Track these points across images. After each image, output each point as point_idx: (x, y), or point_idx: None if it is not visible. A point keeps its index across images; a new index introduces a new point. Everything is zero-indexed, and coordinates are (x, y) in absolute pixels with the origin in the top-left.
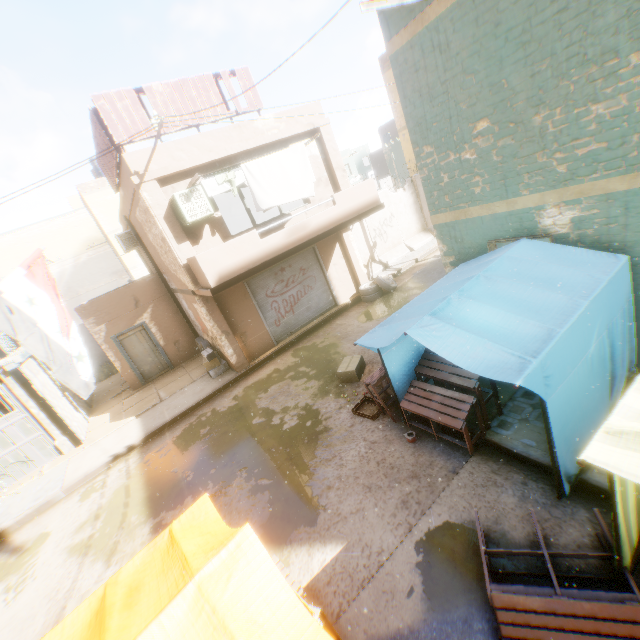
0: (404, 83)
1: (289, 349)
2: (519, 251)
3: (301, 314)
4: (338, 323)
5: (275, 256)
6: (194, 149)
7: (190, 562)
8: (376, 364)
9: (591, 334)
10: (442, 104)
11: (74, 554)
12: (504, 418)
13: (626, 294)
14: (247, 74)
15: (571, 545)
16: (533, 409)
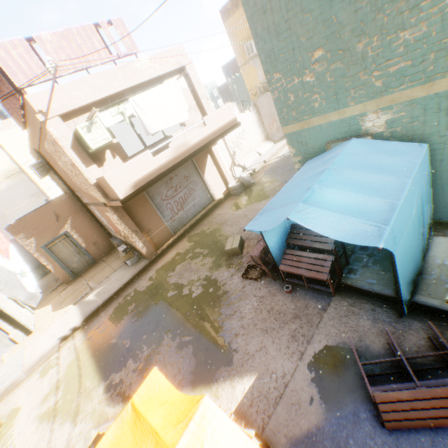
0: (255, 23)
1: (184, 237)
2: (353, 148)
3: (189, 210)
4: (217, 213)
5: (166, 169)
6: (87, 88)
7: (163, 437)
8: (251, 240)
9: (413, 202)
10: (286, 39)
11: (44, 420)
12: (351, 266)
13: (427, 171)
14: (122, 23)
15: (413, 347)
16: (369, 257)
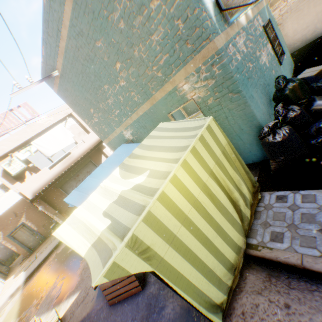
0: (66, 101)
1: None
2: (118, 150)
3: None
4: None
5: (61, 174)
6: (9, 142)
7: None
8: None
9: None
10: (79, 106)
11: None
12: None
13: None
14: (27, 104)
15: None
16: None
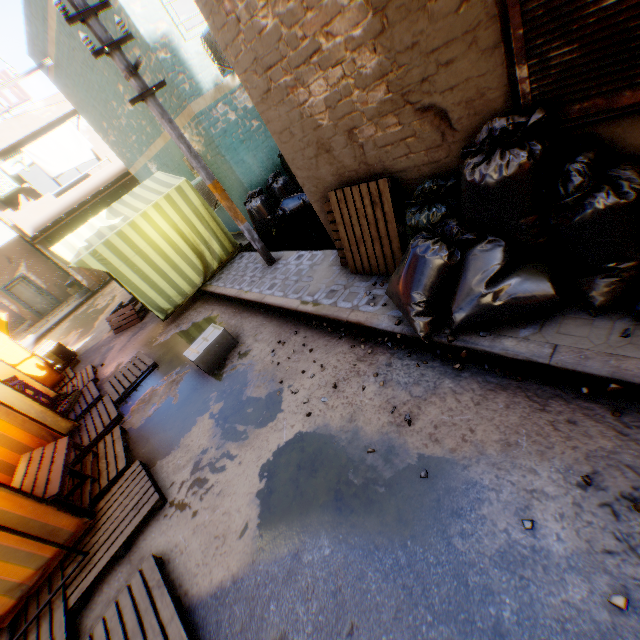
0: (70, 100)
1: None
2: None
3: None
4: None
5: (74, 208)
6: None
7: None
8: None
9: None
10: (88, 113)
11: None
12: None
13: None
14: (8, 75)
15: None
16: None
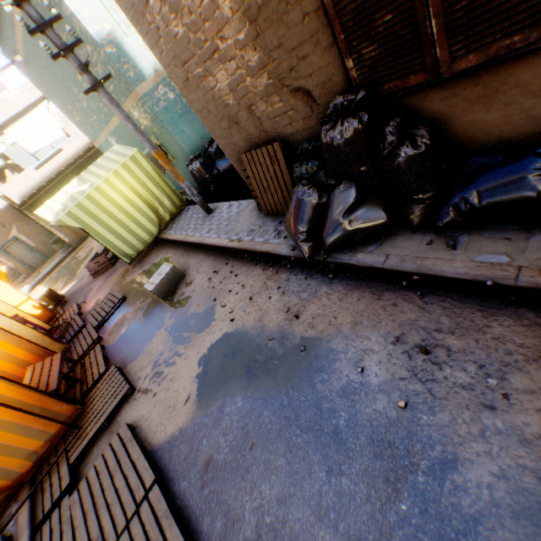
0: (39, 88)
1: None
2: None
3: None
4: None
5: (52, 178)
6: None
7: None
8: None
9: None
10: (56, 98)
11: None
12: None
13: None
14: None
15: None
16: None
